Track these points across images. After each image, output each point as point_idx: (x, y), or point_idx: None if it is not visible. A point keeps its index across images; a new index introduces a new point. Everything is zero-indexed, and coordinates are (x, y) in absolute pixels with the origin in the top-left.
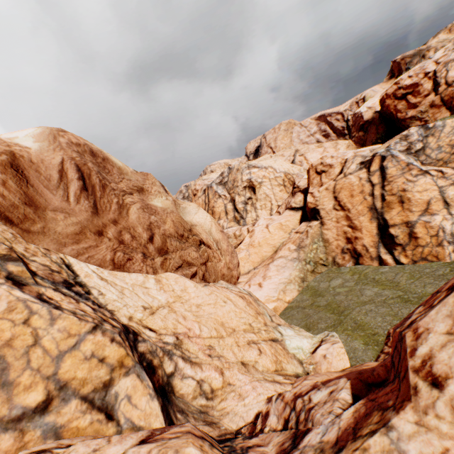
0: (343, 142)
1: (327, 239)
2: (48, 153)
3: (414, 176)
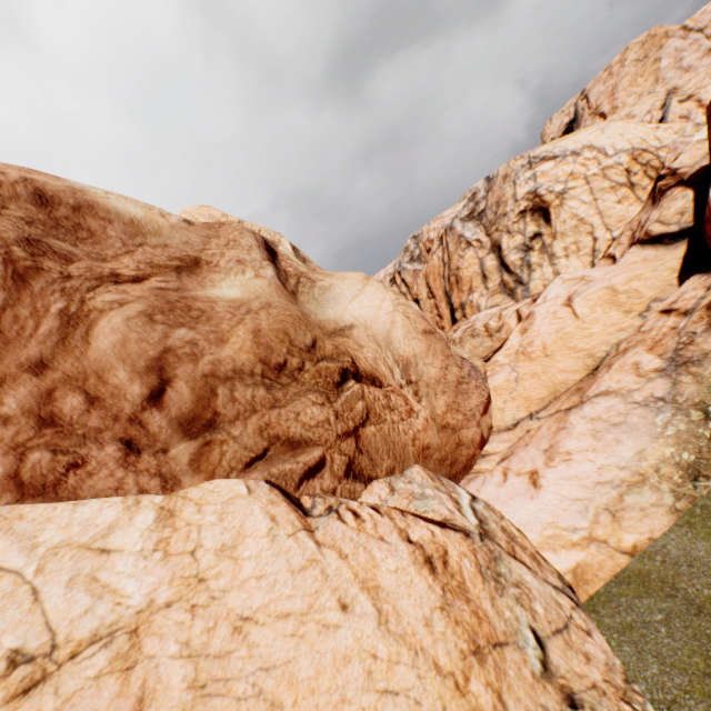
0: None
1: None
2: None
3: None
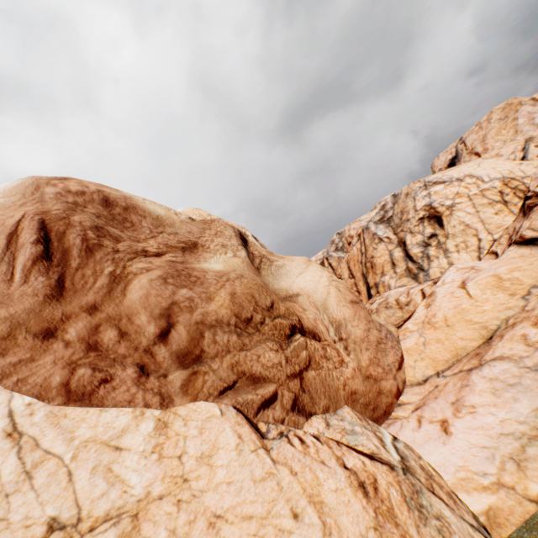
0: None
1: None
2: (7, 211)
3: None
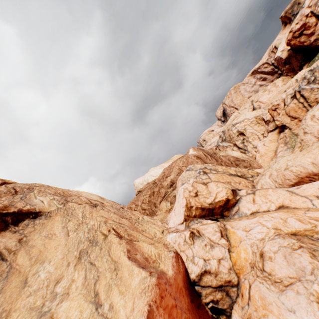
0: (278, 80)
1: (296, 134)
2: (198, 152)
3: (316, 92)
